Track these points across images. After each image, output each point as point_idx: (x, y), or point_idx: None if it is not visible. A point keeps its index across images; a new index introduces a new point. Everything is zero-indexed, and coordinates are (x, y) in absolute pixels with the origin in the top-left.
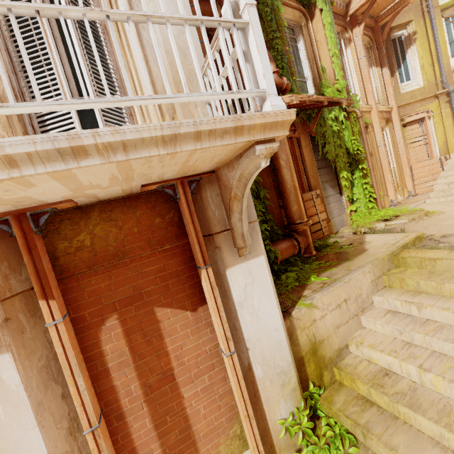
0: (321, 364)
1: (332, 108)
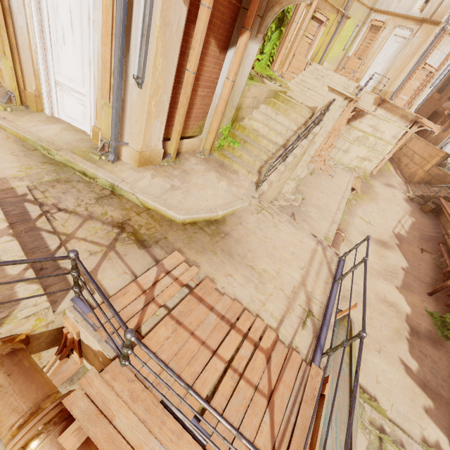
0: (236, 118)
1: None
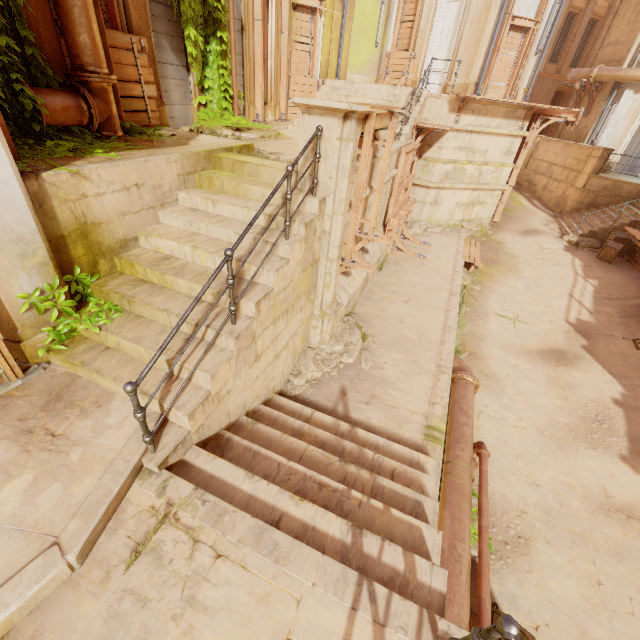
0: (96, 251)
1: None
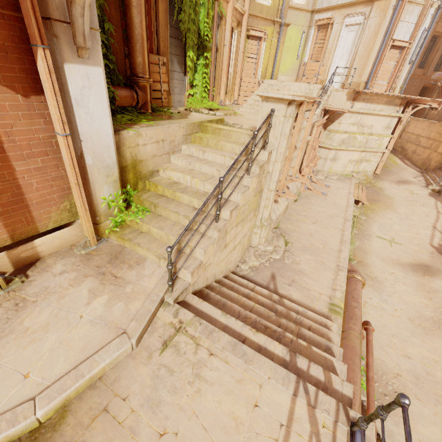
0: (138, 176)
1: None
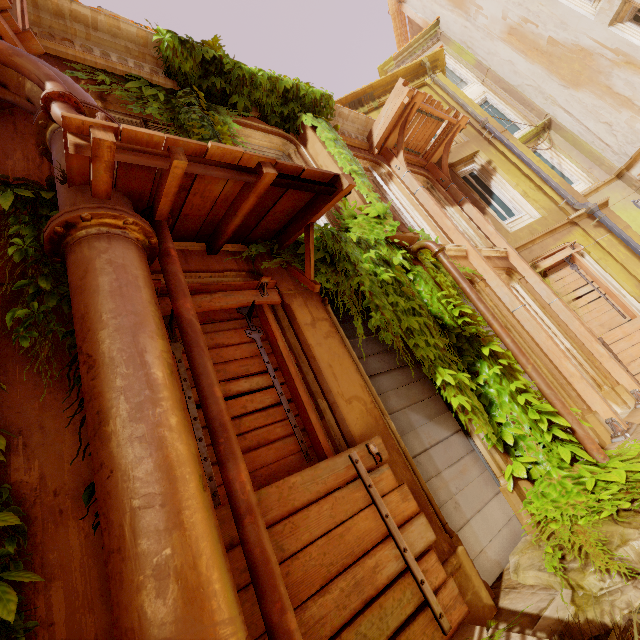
0: None
1: (371, 246)
